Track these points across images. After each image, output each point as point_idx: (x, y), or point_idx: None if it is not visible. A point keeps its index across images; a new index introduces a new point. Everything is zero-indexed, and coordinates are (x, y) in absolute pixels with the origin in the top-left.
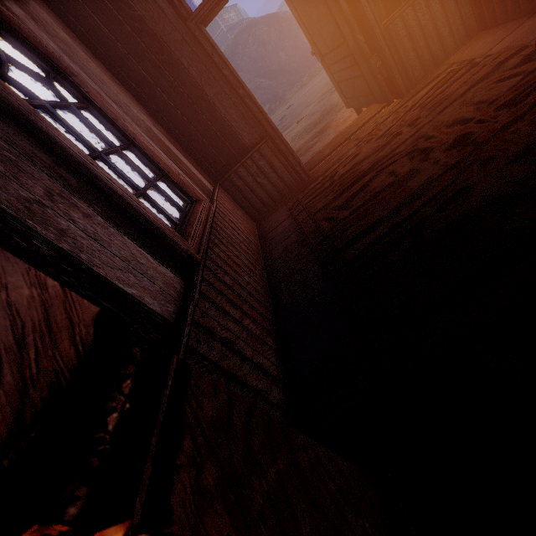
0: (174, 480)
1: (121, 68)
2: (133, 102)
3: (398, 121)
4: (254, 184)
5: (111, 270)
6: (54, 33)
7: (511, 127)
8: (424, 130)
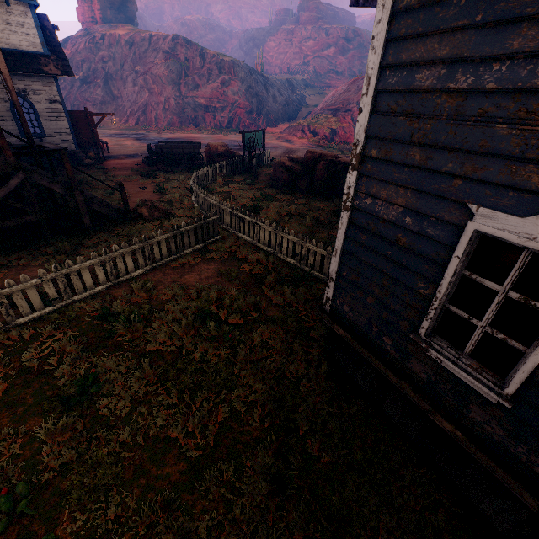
0: None
1: None
2: None
3: None
4: None
5: None
6: None
7: None
8: None
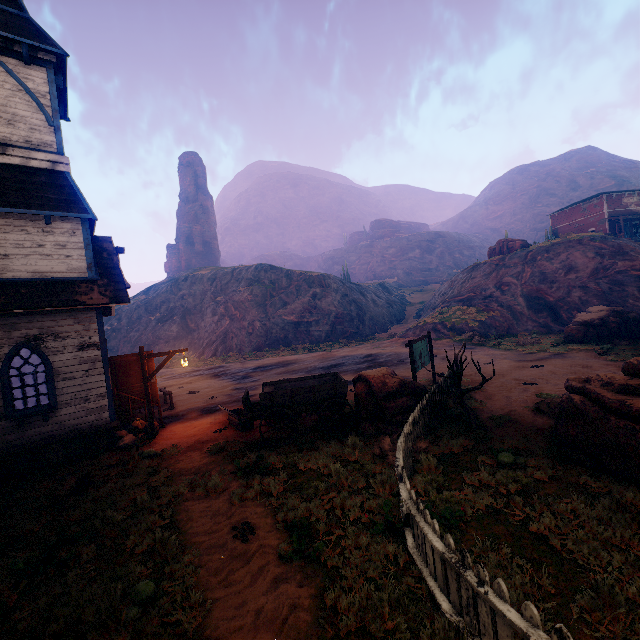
0: None
1: None
2: None
3: None
4: None
5: None
6: None
7: None
8: None
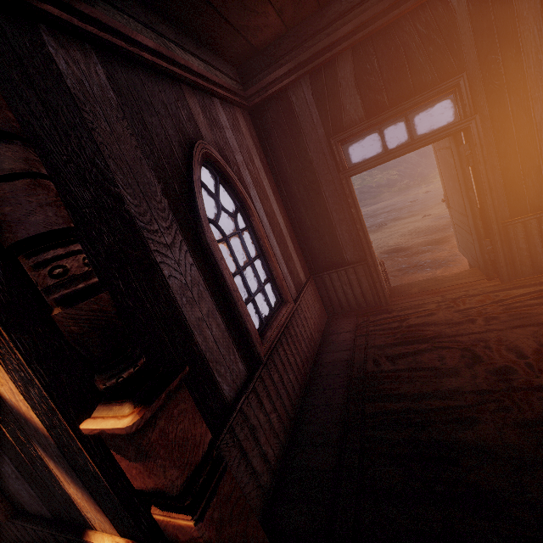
0: (208, 509)
1: (283, 182)
2: (280, 207)
3: (481, 306)
4: (339, 289)
5: (216, 364)
6: (253, 164)
7: (542, 392)
8: (490, 335)
